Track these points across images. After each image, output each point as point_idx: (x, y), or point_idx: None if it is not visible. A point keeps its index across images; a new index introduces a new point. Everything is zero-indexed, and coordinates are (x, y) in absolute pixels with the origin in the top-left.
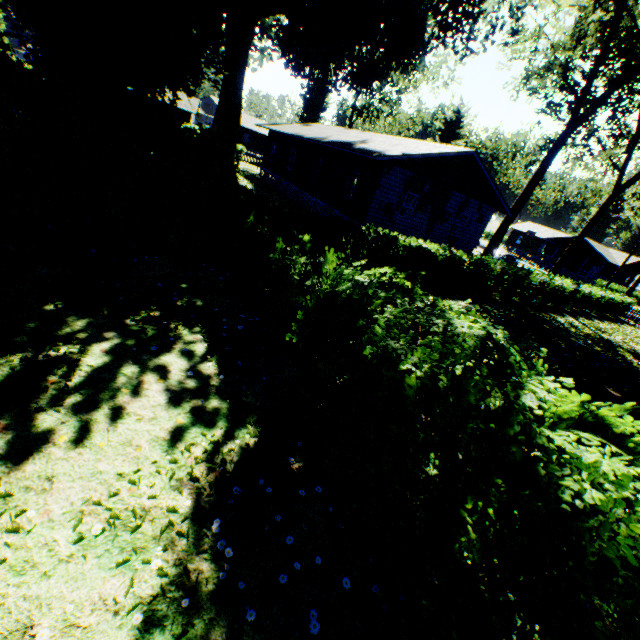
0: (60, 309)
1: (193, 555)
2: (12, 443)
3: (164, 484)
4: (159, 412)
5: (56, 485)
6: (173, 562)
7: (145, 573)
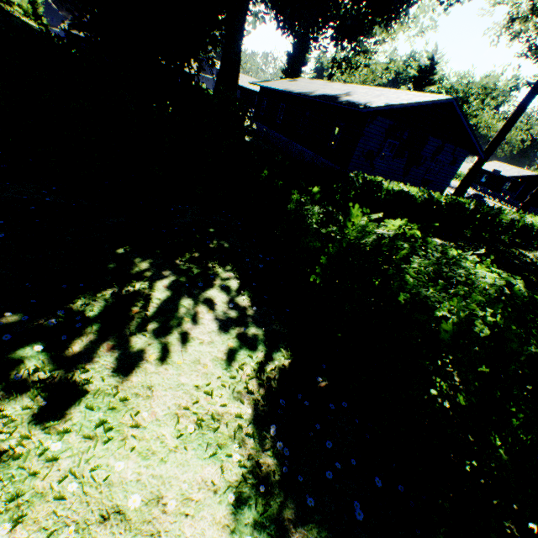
0: (128, 252)
1: (260, 452)
2: (119, 359)
3: (229, 395)
4: (214, 337)
5: (155, 393)
6: (247, 456)
7: (229, 463)
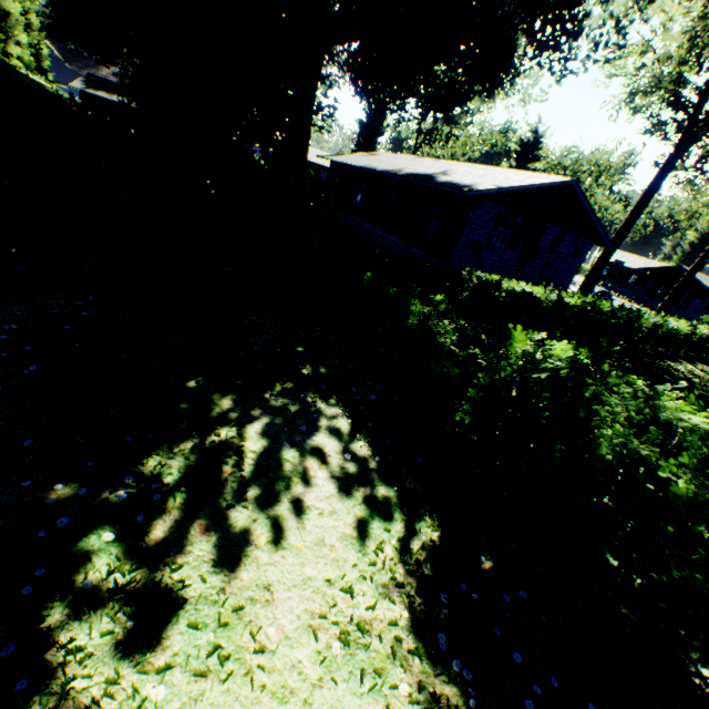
0: (201, 385)
1: (431, 677)
2: (219, 546)
3: (372, 591)
4: (335, 504)
5: (276, 595)
6: (416, 686)
7: (395, 699)
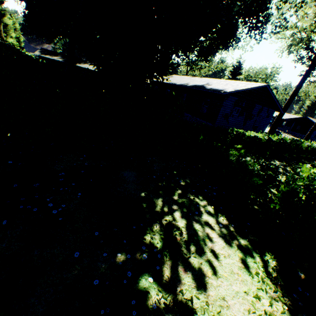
0: (146, 195)
1: None
2: (194, 279)
3: (265, 296)
4: (227, 251)
5: (229, 302)
6: None
7: None
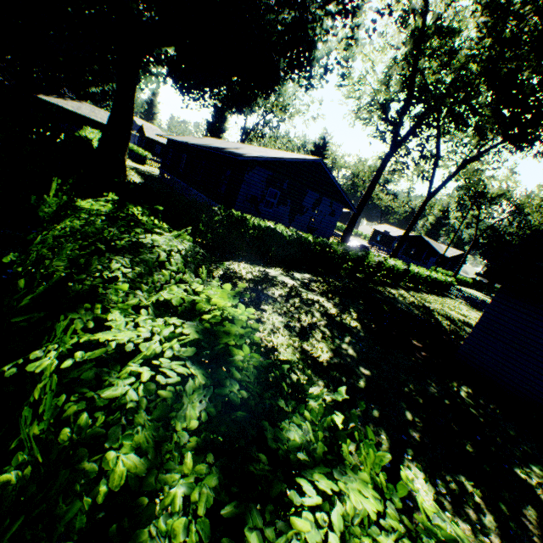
0: None
1: None
2: None
3: None
4: None
5: None
6: None
7: None
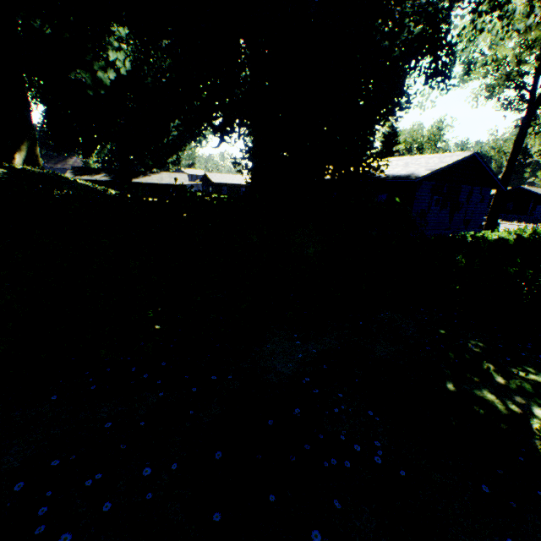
0: (456, 387)
1: None
2: None
3: None
4: None
5: None
6: None
7: None
